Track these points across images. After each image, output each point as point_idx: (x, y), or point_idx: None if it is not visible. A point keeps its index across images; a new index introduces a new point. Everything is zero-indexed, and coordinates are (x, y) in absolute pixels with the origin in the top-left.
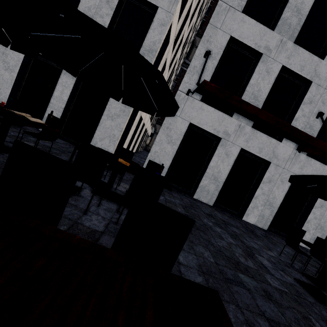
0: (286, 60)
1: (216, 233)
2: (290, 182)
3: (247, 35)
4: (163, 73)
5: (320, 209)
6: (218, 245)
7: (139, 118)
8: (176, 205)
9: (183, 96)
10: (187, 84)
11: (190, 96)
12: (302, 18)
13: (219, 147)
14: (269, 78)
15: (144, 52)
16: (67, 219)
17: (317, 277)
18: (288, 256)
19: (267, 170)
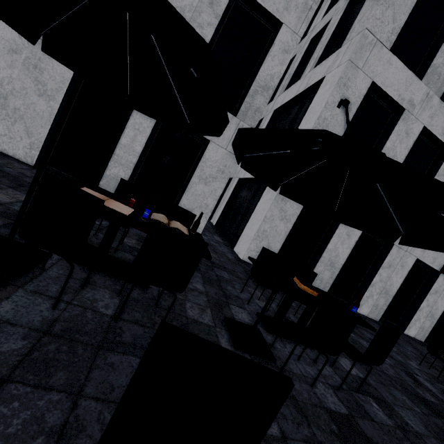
0: (429, 119)
1: None
2: None
3: (391, 82)
4: None
5: (434, 295)
6: (393, 376)
7: None
8: None
9: None
10: None
11: None
12: None
13: (341, 225)
14: (407, 142)
15: (258, 89)
16: (318, 408)
17: None
18: (421, 361)
19: (389, 253)
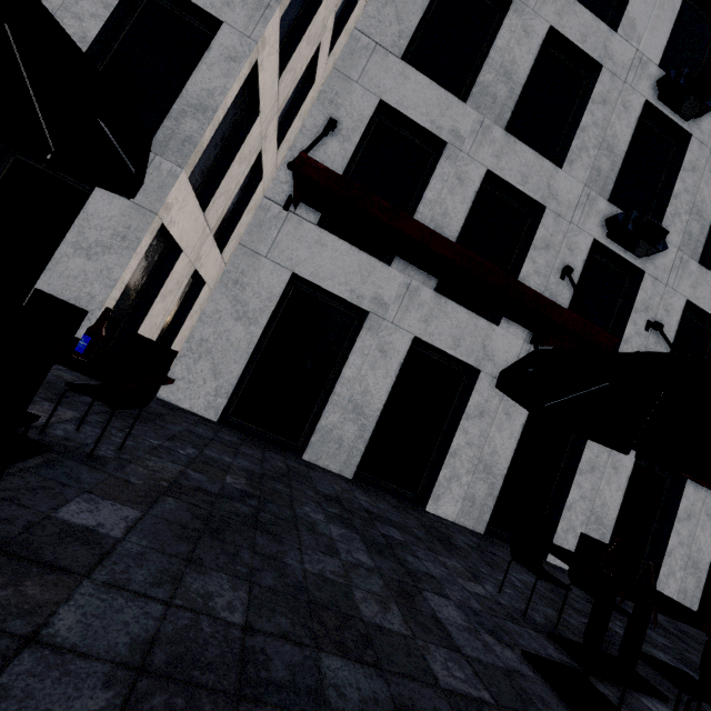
0: (494, 160)
1: (320, 540)
2: (501, 389)
3: (413, 103)
4: (258, 186)
5: (590, 475)
6: (303, 570)
7: (188, 273)
8: (227, 470)
9: (277, 211)
10: (285, 185)
11: (293, 213)
12: (515, 89)
13: (365, 333)
14: (463, 192)
15: (186, 110)
16: None
17: (584, 642)
18: (523, 592)
19: (475, 388)
